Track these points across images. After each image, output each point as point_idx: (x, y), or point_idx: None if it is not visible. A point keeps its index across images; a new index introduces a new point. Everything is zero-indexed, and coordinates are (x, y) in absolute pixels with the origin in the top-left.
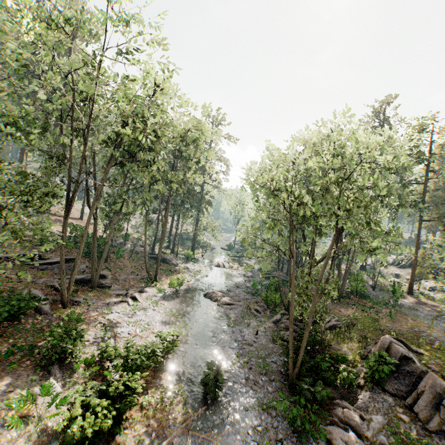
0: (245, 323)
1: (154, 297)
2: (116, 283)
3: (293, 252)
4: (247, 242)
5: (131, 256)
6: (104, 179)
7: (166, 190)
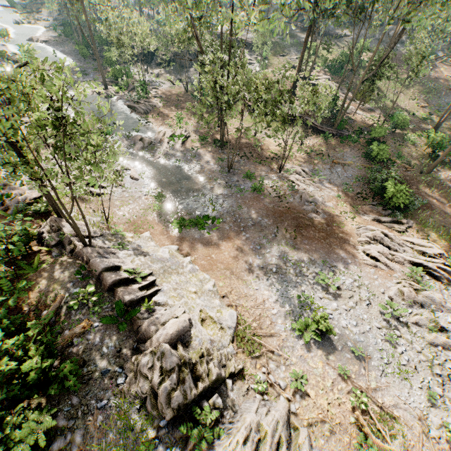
0: (60, 46)
1: None
2: None
3: None
4: None
5: None
6: None
7: None
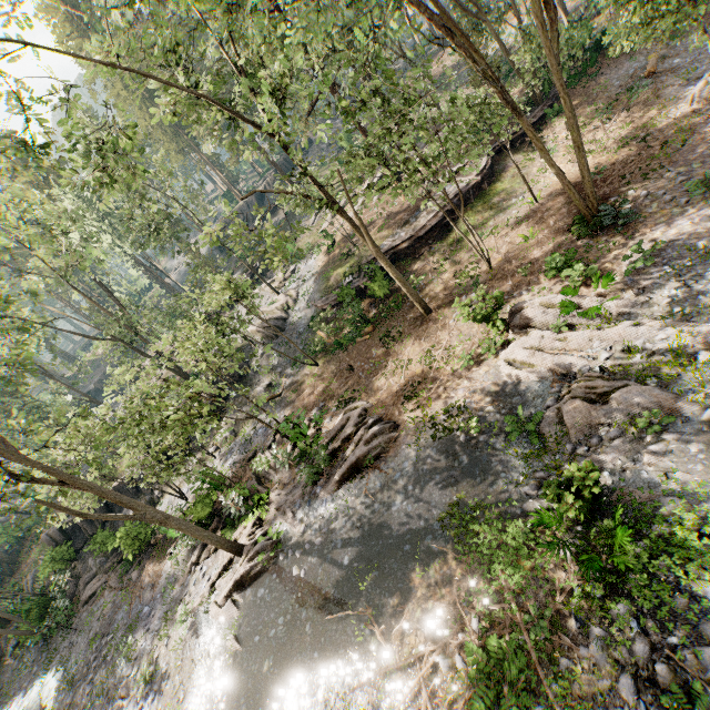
0: None
1: None
2: None
3: None
4: None
5: None
6: None
7: None
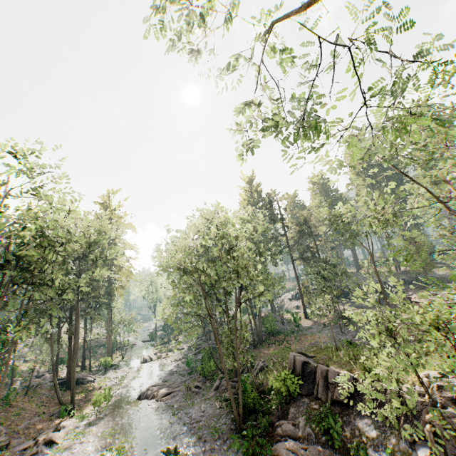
0: (189, 404)
1: (77, 429)
2: (15, 436)
3: (211, 314)
4: (172, 320)
5: (27, 394)
6: (0, 306)
7: (75, 296)
